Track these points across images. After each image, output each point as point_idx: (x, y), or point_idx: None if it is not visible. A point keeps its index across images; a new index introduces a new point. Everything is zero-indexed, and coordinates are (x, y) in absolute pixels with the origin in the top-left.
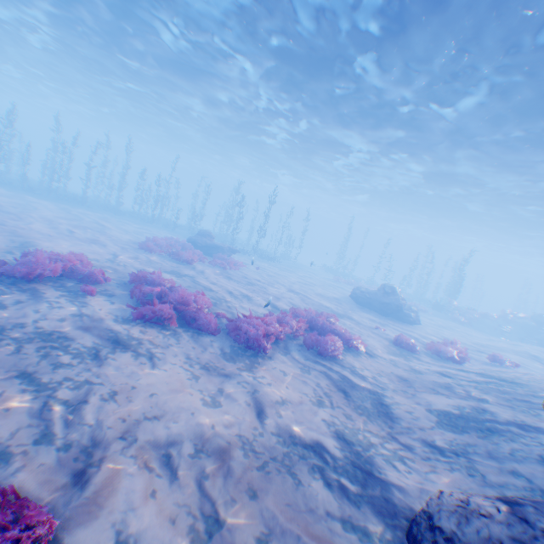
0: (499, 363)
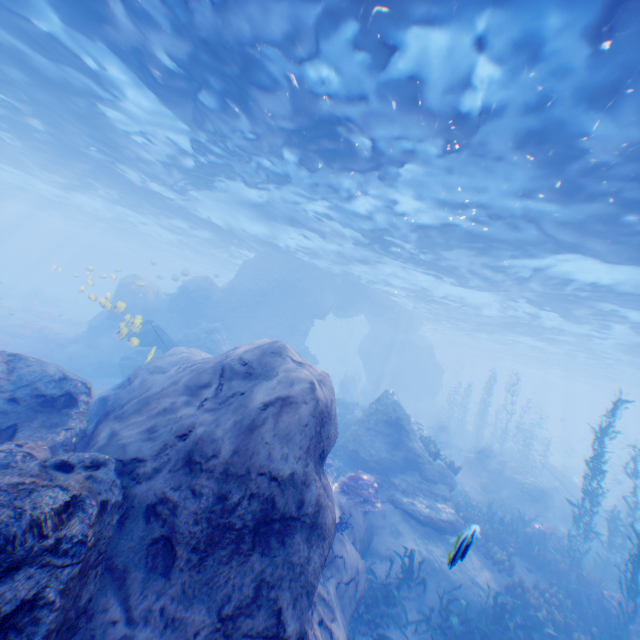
0: None
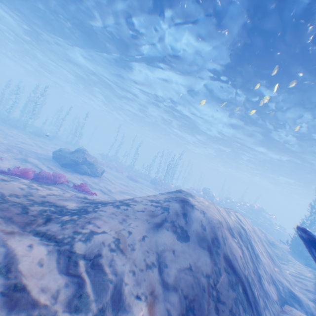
0: (78, 189)
